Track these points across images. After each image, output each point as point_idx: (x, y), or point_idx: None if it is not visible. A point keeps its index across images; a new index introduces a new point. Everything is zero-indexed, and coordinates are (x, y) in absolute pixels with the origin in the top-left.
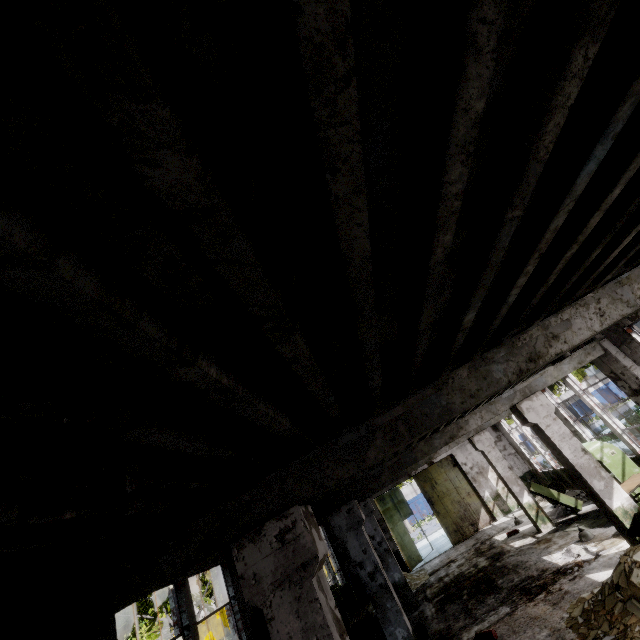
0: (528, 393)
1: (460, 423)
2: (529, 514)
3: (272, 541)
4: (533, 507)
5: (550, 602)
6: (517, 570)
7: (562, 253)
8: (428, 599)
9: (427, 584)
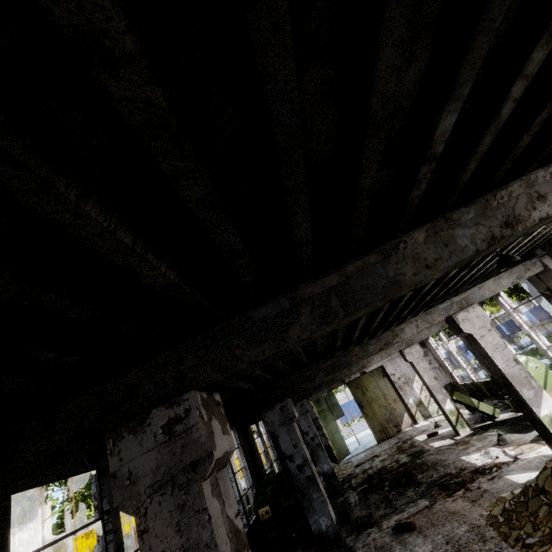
0: (465, 305)
1: (396, 331)
2: (450, 419)
3: (157, 433)
4: (454, 413)
5: (469, 499)
6: (436, 467)
7: None
8: (353, 488)
9: (353, 474)
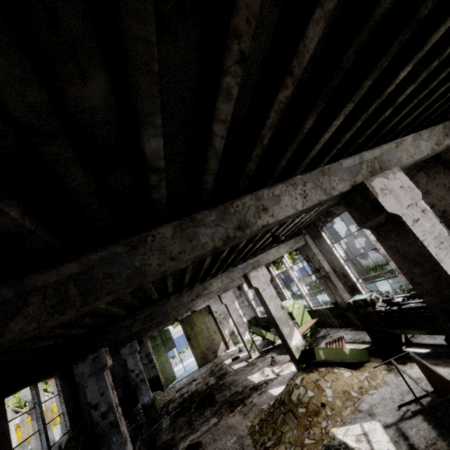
0: (256, 266)
1: (206, 285)
2: (247, 346)
3: None
4: (250, 342)
5: (243, 413)
6: (230, 387)
7: (276, 90)
8: (168, 413)
9: (172, 399)
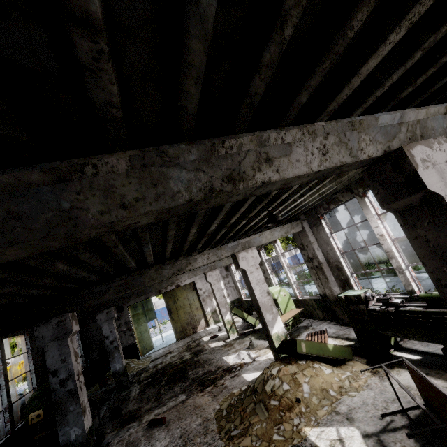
0: (247, 246)
1: (190, 260)
2: (226, 327)
3: None
4: (230, 323)
5: (213, 394)
6: (204, 365)
7: None
8: (139, 381)
9: (146, 369)
